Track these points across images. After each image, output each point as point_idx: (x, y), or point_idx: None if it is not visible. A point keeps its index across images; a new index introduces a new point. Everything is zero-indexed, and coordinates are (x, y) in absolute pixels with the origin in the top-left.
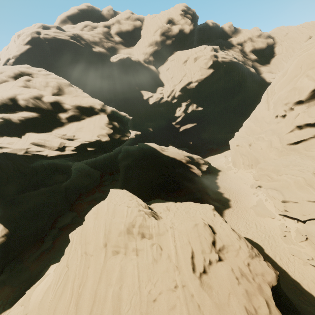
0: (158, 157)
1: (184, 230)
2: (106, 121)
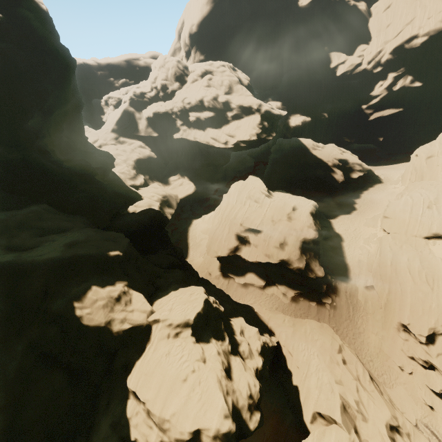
0: (305, 155)
1: (276, 204)
2: (258, 122)
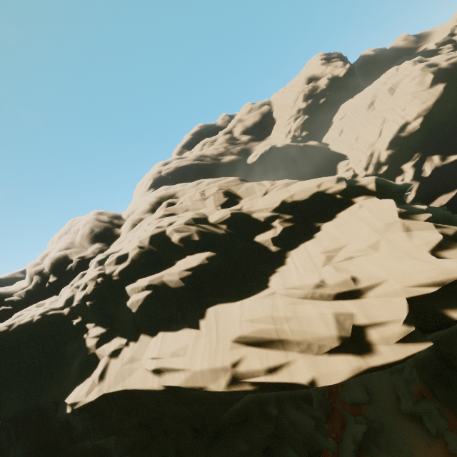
0: None
1: None
2: (398, 208)
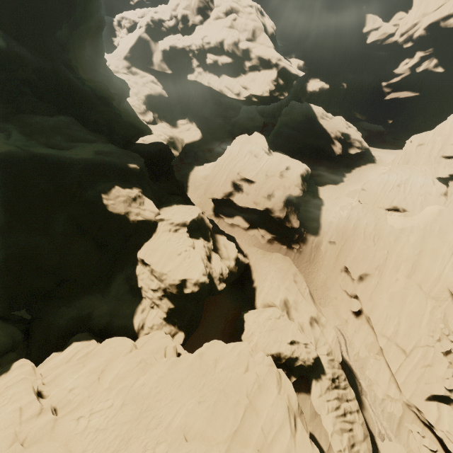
0: (312, 123)
1: (273, 161)
2: (273, 78)
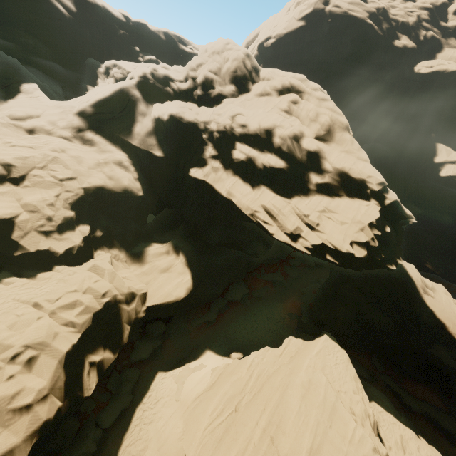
0: (410, 299)
1: None
2: (375, 220)
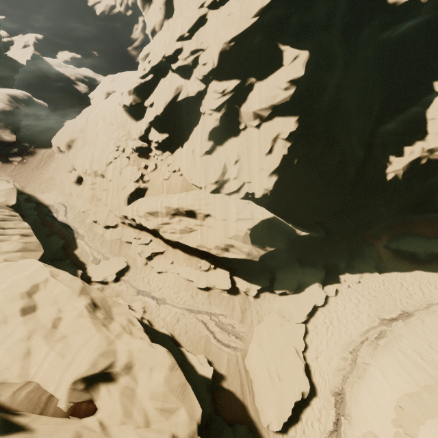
0: (48, 71)
1: None
2: None
